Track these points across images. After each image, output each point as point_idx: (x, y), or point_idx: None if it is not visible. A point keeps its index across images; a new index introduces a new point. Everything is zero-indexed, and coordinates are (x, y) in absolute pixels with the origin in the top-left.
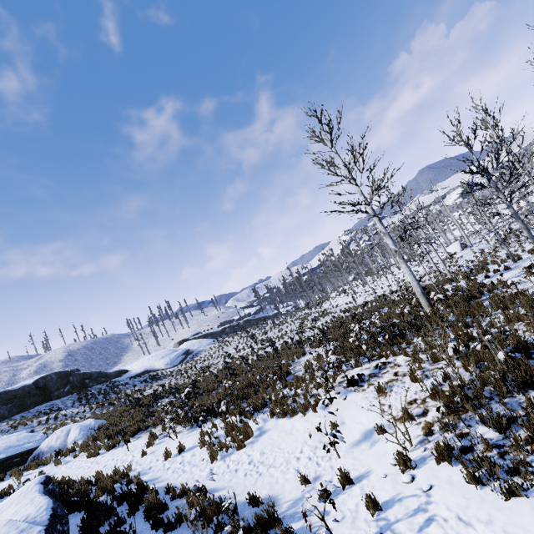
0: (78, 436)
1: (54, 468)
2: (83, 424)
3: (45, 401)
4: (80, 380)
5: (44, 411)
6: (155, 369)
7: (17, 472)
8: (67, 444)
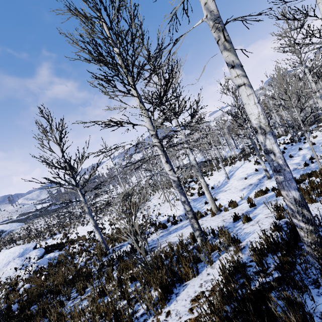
0: None
1: None
2: None
3: None
4: None
5: None
6: None
7: None
8: None
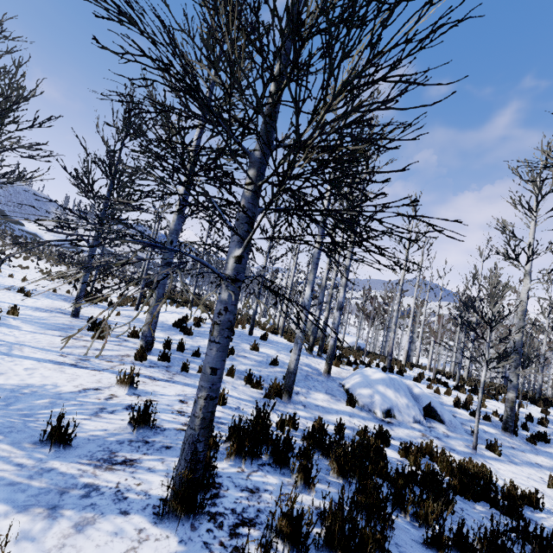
0: None
1: None
2: None
3: None
4: None
5: None
6: (42, 238)
7: None
8: None
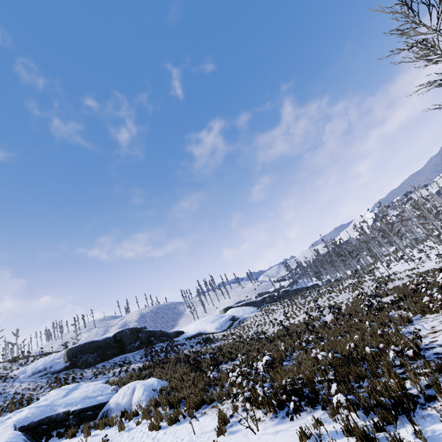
0: (141, 397)
1: (117, 434)
2: (146, 383)
3: (120, 353)
4: (147, 337)
5: (119, 363)
6: (206, 332)
7: (85, 430)
8: (131, 404)
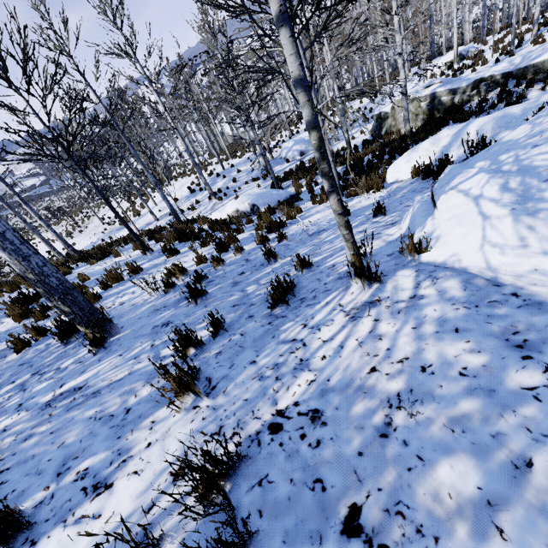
0: None
1: None
2: None
3: None
4: None
5: None
6: None
7: None
8: None
